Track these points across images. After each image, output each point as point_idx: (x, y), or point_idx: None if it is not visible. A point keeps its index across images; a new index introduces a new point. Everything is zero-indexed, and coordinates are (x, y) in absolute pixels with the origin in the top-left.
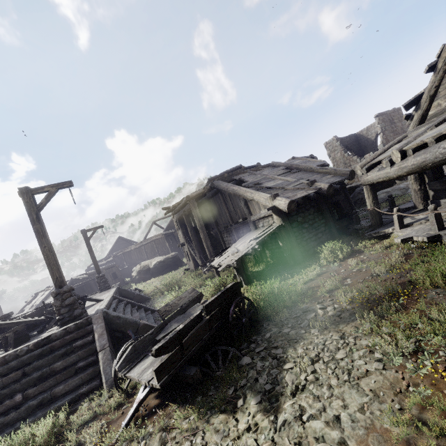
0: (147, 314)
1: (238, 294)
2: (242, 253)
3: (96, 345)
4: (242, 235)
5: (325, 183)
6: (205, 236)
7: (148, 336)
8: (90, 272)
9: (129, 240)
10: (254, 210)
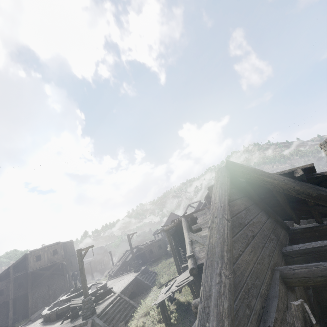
0: (130, 312)
1: None
2: (164, 297)
3: None
4: None
5: None
6: (174, 257)
7: None
8: (145, 245)
9: (177, 215)
10: None
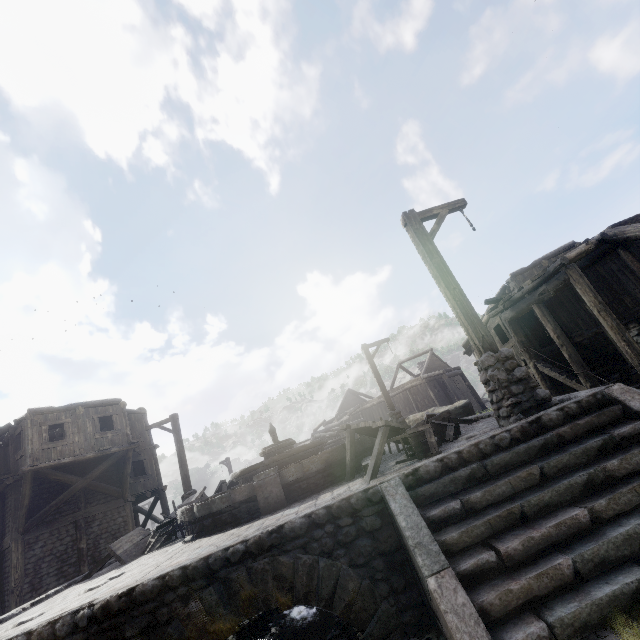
0: None
1: None
2: None
3: None
4: None
5: None
6: (616, 323)
7: None
8: (337, 428)
9: (362, 394)
10: None
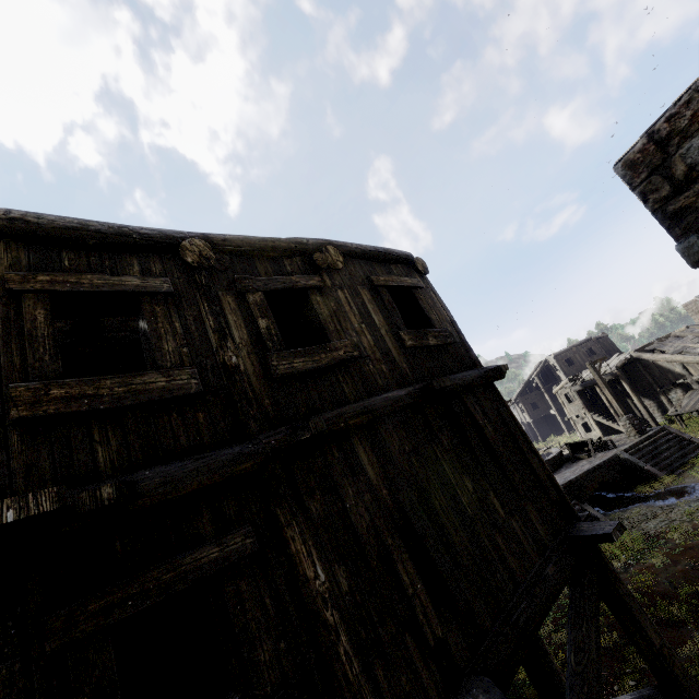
0: None
1: None
2: None
3: (684, 436)
4: (674, 396)
5: None
6: (639, 398)
7: None
8: None
9: None
10: (696, 372)
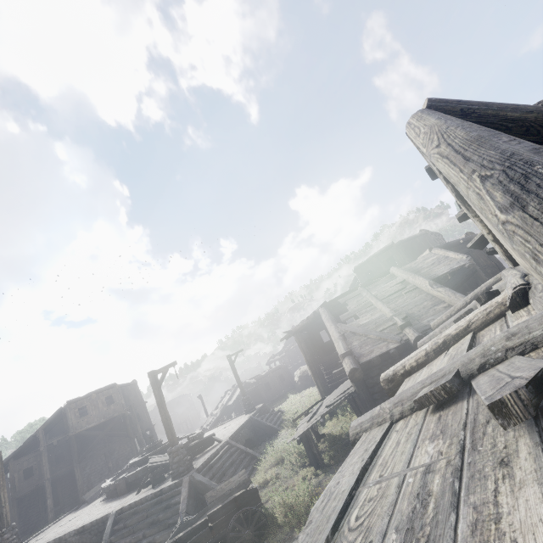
0: (250, 464)
1: (255, 499)
2: (308, 425)
3: (180, 507)
4: None
5: (413, 332)
6: (313, 374)
7: (191, 521)
8: (258, 377)
9: None
10: None
